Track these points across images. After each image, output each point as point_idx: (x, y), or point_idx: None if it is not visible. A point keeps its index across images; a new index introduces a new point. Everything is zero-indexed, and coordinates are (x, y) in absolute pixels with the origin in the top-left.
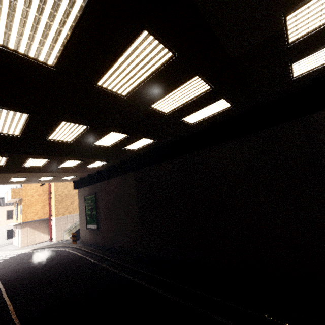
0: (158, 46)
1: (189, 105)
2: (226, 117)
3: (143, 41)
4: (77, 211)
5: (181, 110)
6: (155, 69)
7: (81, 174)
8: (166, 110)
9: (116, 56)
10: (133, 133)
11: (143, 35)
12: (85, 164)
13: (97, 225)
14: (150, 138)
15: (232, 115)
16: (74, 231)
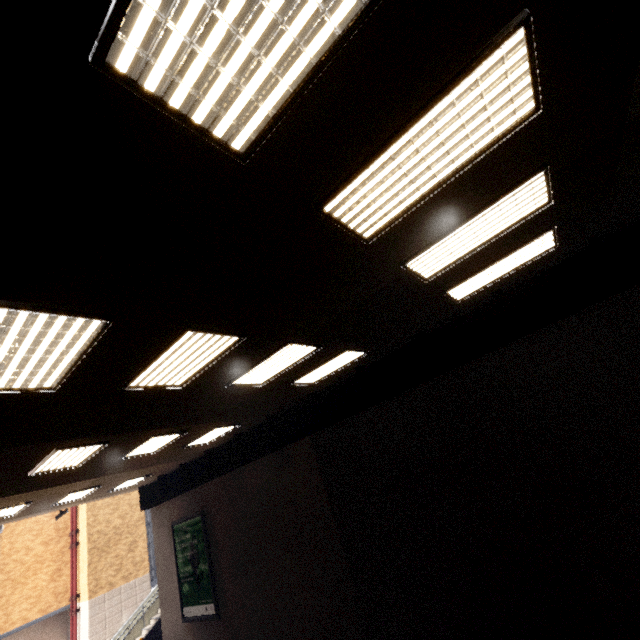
0: (516, 84)
1: (479, 253)
2: (527, 275)
3: (496, 66)
4: (145, 568)
5: (455, 268)
6: (473, 154)
7: (164, 468)
8: (431, 271)
9: (407, 118)
10: (331, 341)
11: (507, 45)
12: (184, 441)
13: (215, 604)
14: (357, 349)
15: (539, 269)
16: (140, 632)
